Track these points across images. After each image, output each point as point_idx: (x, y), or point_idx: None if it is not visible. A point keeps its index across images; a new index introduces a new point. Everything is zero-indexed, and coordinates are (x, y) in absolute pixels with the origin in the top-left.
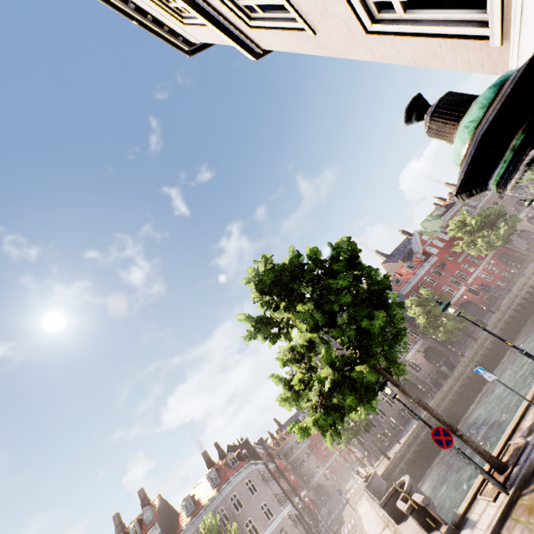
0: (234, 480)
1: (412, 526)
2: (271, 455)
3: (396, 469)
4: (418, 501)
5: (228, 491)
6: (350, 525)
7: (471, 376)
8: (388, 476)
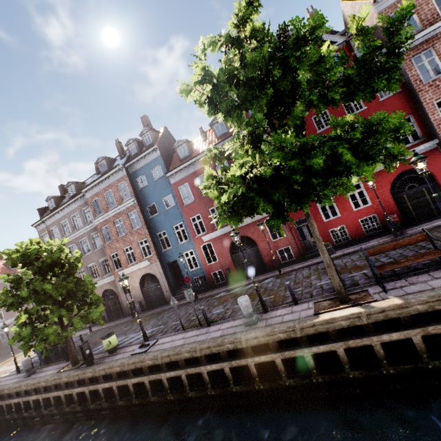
0: None
1: None
2: None
3: None
4: None
5: None
6: None
7: (15, 409)
8: None
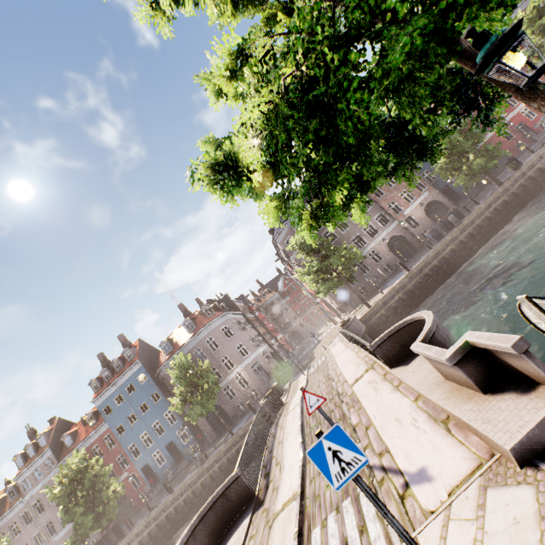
0: (210, 327)
1: (423, 373)
2: (251, 309)
3: (376, 315)
4: (492, 346)
5: (204, 336)
6: (320, 361)
7: (484, 225)
8: (365, 321)
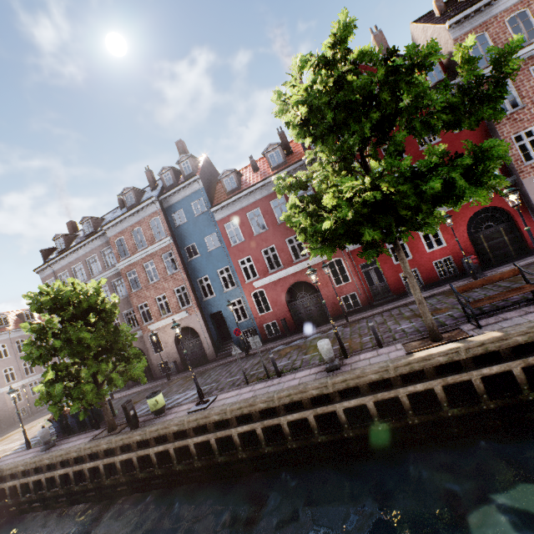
0: None
1: None
2: None
3: None
4: None
5: None
6: None
7: (33, 489)
8: None
